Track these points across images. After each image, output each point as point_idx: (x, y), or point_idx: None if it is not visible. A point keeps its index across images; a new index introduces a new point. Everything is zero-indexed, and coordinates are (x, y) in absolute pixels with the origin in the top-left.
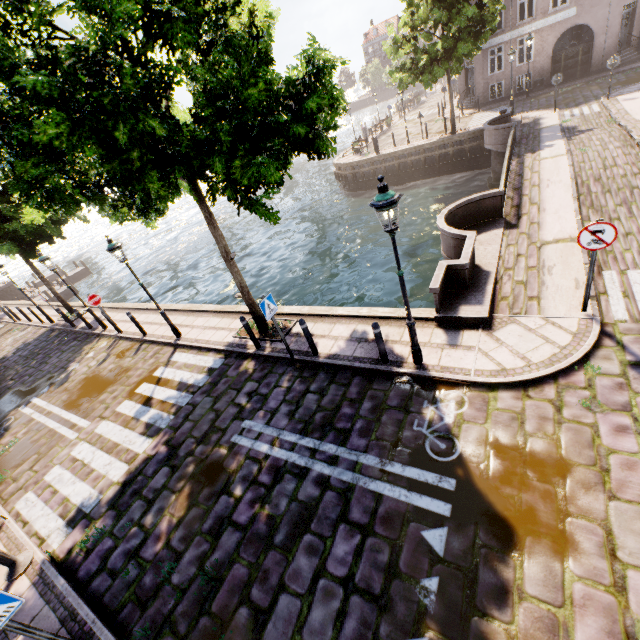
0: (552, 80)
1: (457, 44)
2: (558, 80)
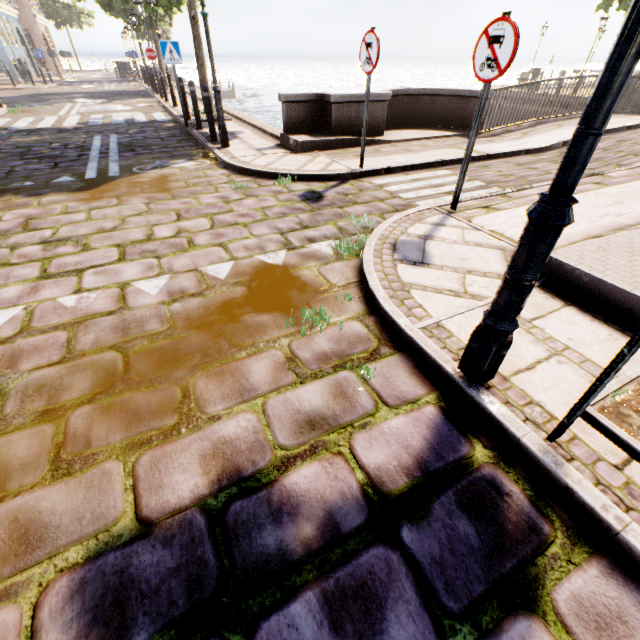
0: None
1: None
2: None
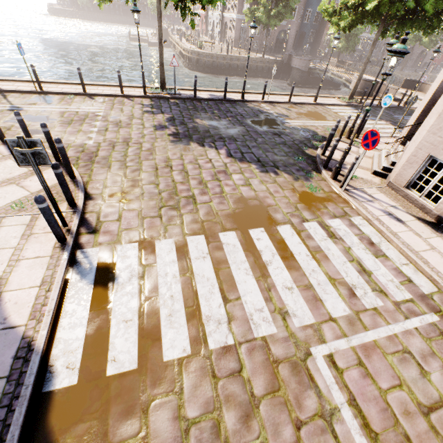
0: (304, 48)
1: (289, 13)
2: (305, 49)
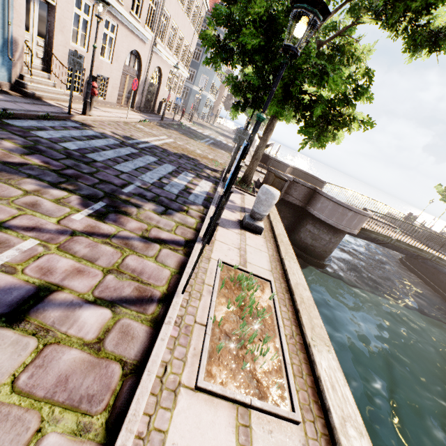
0: None
1: None
2: None
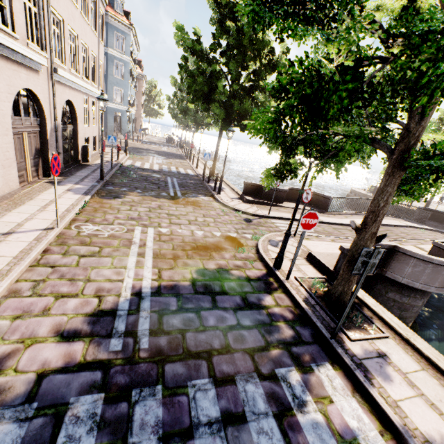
0: None
1: None
2: None
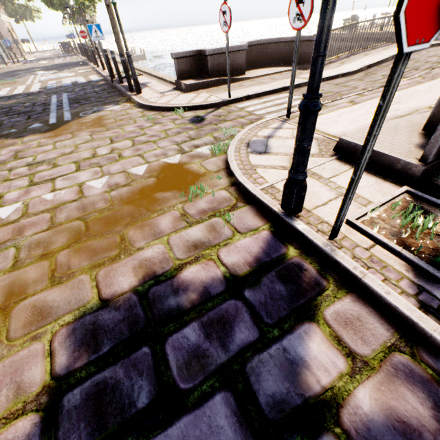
0: None
1: None
2: None
